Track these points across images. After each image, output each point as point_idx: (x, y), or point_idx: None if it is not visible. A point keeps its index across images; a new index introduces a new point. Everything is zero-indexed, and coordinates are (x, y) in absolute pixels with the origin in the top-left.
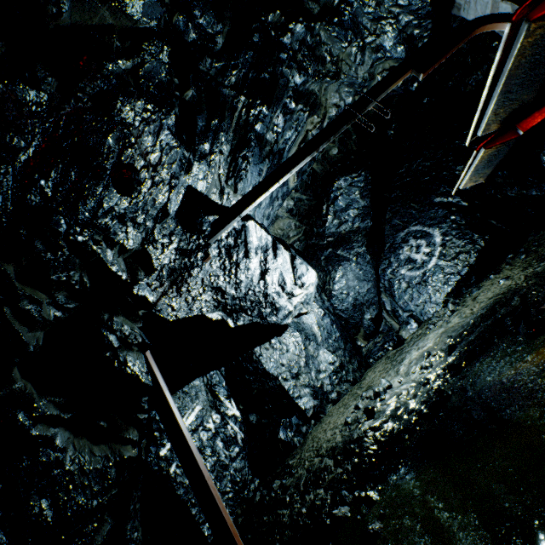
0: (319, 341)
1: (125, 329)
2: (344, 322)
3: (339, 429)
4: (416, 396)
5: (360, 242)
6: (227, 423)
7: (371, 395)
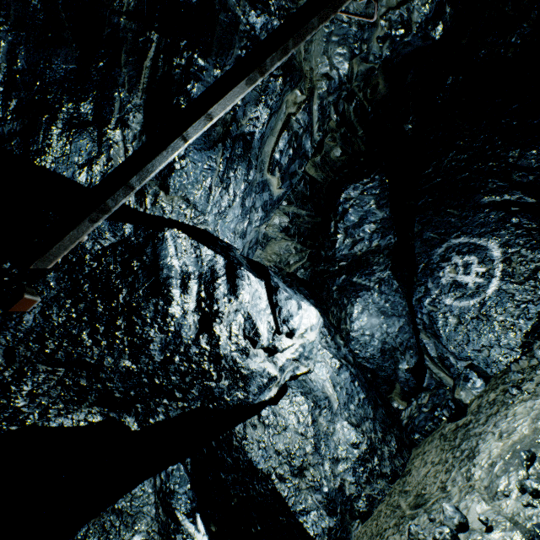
0: (335, 408)
1: None
2: (370, 375)
3: None
4: None
5: (382, 264)
6: None
7: None
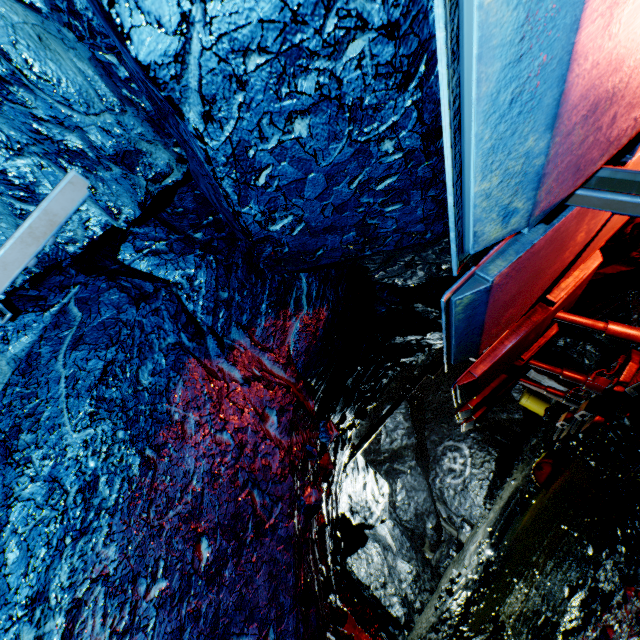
0: (395, 552)
1: None
2: (410, 533)
3: (431, 616)
4: (477, 572)
5: (410, 456)
6: None
7: (448, 583)
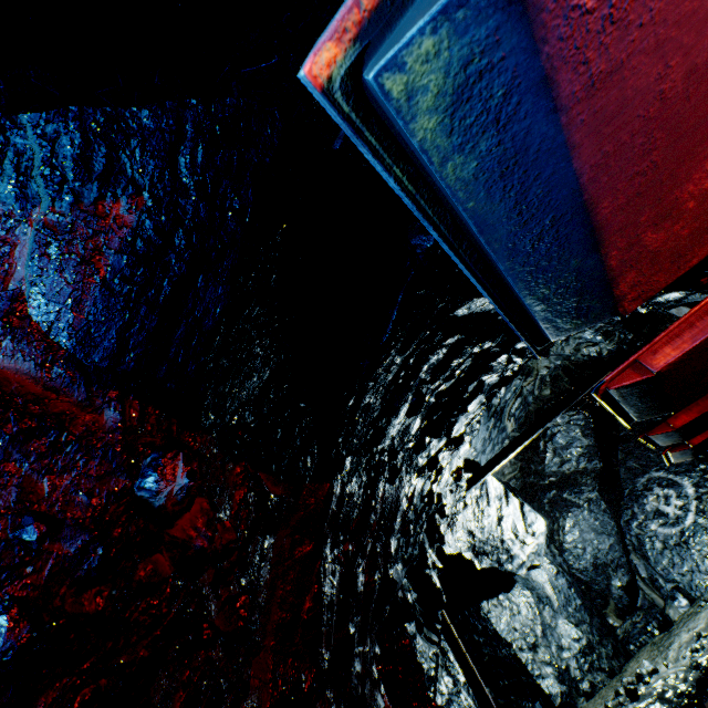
0: (556, 607)
1: (433, 555)
2: (584, 586)
3: None
4: (686, 680)
5: (590, 485)
6: (460, 691)
7: (633, 678)
